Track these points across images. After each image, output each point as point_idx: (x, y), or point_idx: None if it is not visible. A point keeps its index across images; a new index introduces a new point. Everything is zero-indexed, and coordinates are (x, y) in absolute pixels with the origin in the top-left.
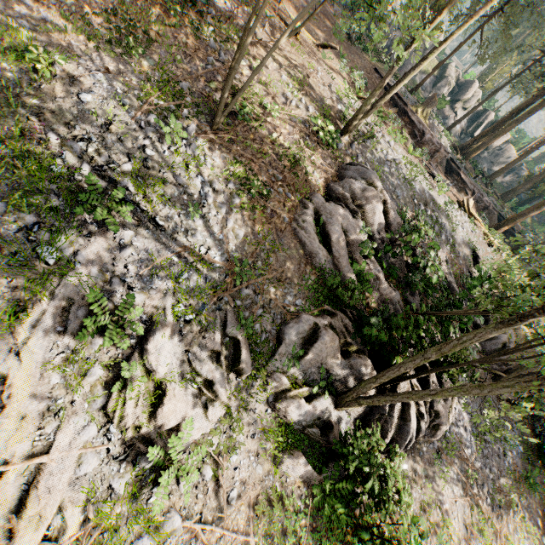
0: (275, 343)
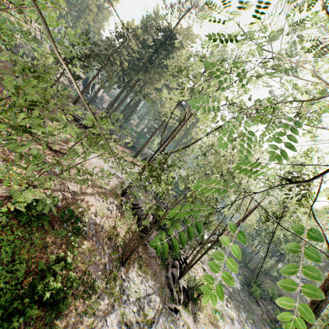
0: (170, 291)
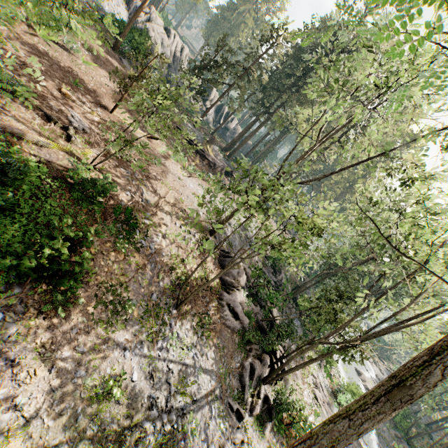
0: (241, 387)
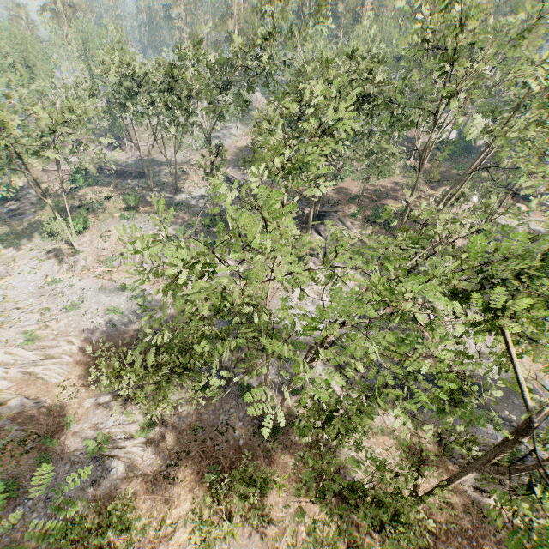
0: None
